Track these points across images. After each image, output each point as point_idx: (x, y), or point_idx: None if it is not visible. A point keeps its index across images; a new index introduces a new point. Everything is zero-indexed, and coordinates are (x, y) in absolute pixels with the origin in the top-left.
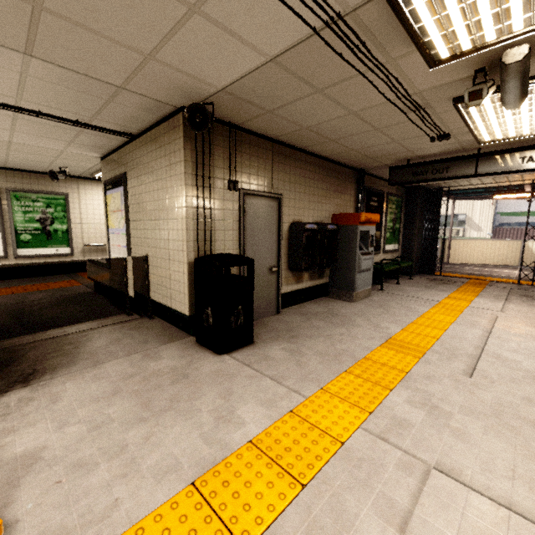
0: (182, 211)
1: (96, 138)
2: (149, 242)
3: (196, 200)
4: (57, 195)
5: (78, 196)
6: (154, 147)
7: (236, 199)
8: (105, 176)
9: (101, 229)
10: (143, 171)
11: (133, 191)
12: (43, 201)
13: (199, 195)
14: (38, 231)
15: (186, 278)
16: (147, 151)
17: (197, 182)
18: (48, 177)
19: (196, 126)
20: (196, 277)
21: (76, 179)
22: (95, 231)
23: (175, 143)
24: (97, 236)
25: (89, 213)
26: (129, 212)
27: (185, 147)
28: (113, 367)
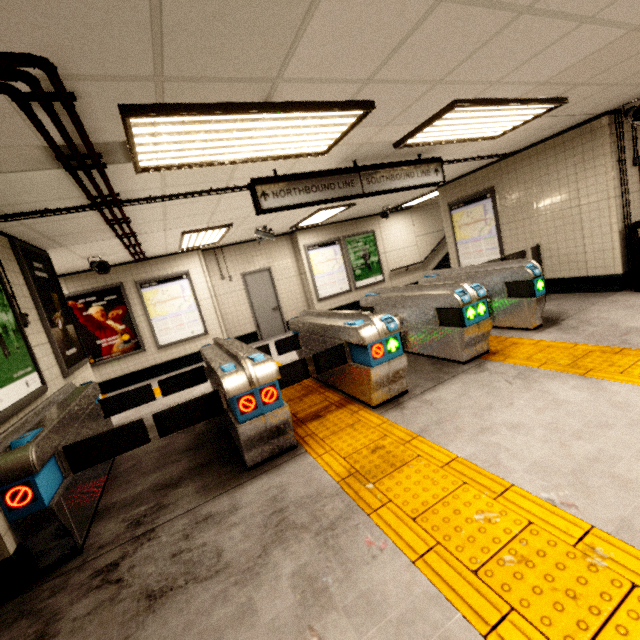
0: (608, 192)
1: (473, 166)
2: (541, 233)
3: (617, 181)
4: (368, 233)
5: (379, 231)
6: (551, 154)
7: (637, 172)
8: (448, 199)
9: (397, 255)
10: (529, 178)
11: (508, 198)
12: (362, 240)
13: (619, 176)
14: (363, 266)
15: (617, 244)
16: (537, 160)
17: (617, 167)
18: (361, 221)
19: (634, 121)
20: (633, 239)
21: (376, 216)
22: (394, 257)
23: (593, 142)
24: (395, 261)
25: (387, 243)
26: (499, 218)
27: (610, 142)
28: (599, 308)
